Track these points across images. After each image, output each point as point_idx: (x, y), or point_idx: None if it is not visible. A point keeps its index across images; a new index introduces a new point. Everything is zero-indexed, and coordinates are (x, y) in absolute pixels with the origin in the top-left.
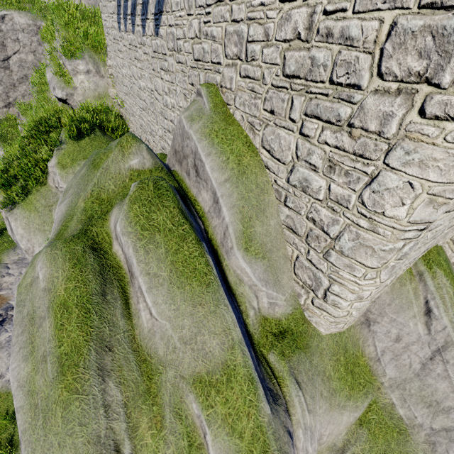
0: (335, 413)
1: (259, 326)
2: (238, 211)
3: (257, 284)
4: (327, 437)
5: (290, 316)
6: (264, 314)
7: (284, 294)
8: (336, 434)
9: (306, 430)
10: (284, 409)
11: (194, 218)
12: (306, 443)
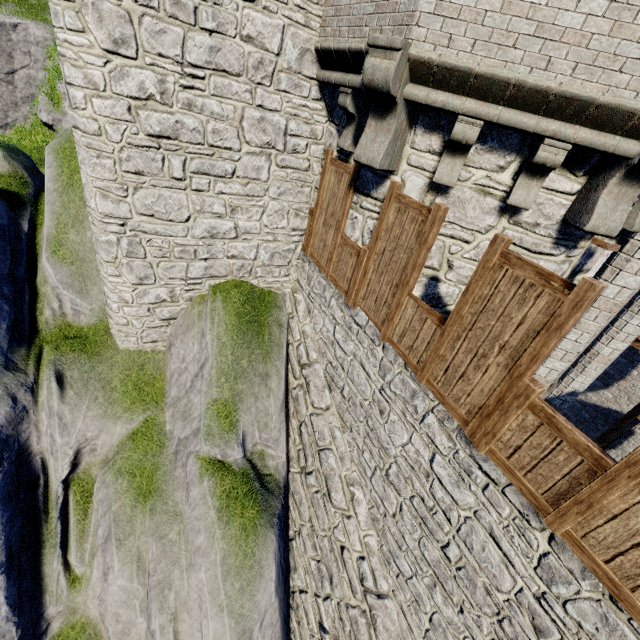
0: (109, 422)
1: (56, 328)
2: (56, 218)
3: (58, 286)
4: (101, 448)
5: (93, 327)
6: (69, 321)
7: (91, 304)
8: (110, 446)
9: (51, 415)
10: (24, 383)
11: (17, 218)
12: (52, 428)
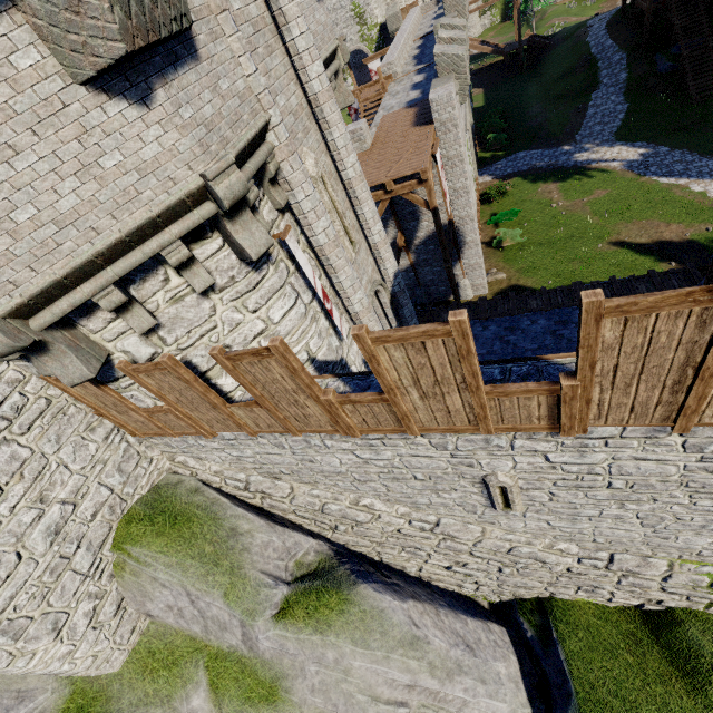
0: (187, 708)
1: None
2: None
3: None
4: None
5: (74, 695)
6: None
7: (46, 690)
8: None
9: None
10: None
11: None
12: None
